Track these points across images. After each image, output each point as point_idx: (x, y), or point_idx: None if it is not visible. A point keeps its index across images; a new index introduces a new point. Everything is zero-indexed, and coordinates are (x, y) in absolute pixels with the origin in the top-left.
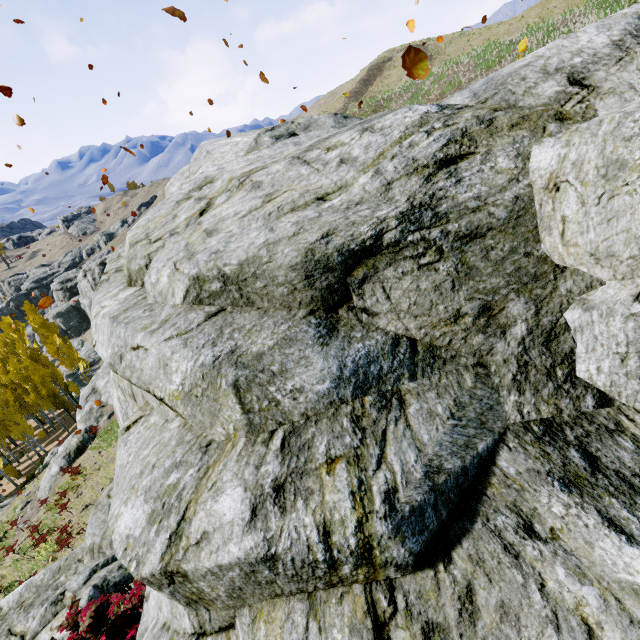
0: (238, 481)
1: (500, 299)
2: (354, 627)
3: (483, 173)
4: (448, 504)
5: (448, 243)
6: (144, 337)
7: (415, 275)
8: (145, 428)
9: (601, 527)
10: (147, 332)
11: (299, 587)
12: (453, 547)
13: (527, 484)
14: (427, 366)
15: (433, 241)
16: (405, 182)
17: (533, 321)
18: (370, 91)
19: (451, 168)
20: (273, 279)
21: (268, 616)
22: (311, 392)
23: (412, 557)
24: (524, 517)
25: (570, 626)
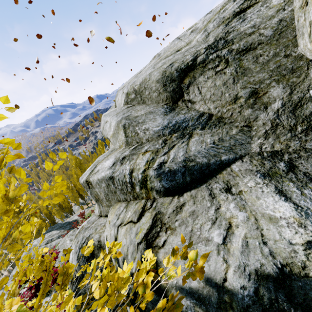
0: (114, 157)
1: (264, 86)
2: (135, 211)
3: (260, 11)
4: (192, 175)
5: (232, 56)
6: (108, 117)
7: (213, 78)
8: None
9: (272, 193)
10: (109, 115)
11: (125, 197)
12: (186, 192)
13: (241, 174)
14: (213, 125)
15: (223, 56)
16: (216, 30)
17: (287, 98)
18: None
19: (241, 15)
20: (151, 89)
21: (114, 207)
22: (151, 130)
23: (163, 188)
24: (229, 185)
25: (220, 223)
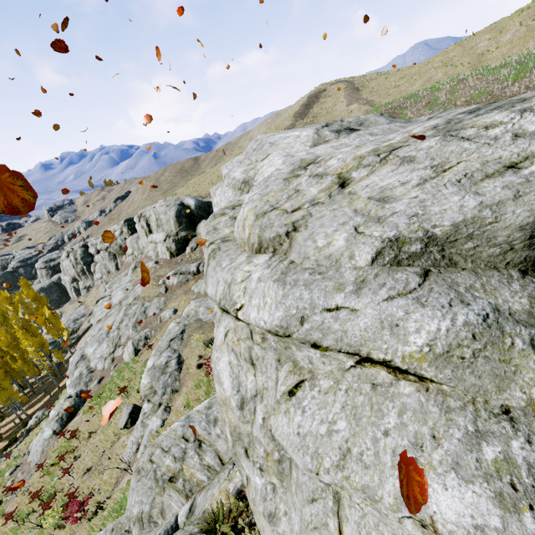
0: None
1: None
2: None
3: None
4: None
5: None
6: (347, 298)
7: None
8: (320, 393)
9: None
10: (348, 293)
11: None
12: None
13: None
14: None
15: None
16: None
17: None
18: (311, 113)
19: None
20: (490, 239)
21: None
22: None
23: None
24: None
25: None
